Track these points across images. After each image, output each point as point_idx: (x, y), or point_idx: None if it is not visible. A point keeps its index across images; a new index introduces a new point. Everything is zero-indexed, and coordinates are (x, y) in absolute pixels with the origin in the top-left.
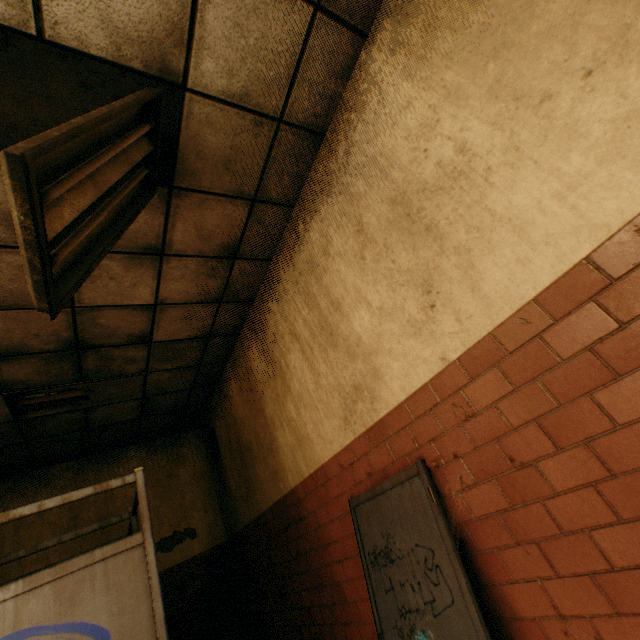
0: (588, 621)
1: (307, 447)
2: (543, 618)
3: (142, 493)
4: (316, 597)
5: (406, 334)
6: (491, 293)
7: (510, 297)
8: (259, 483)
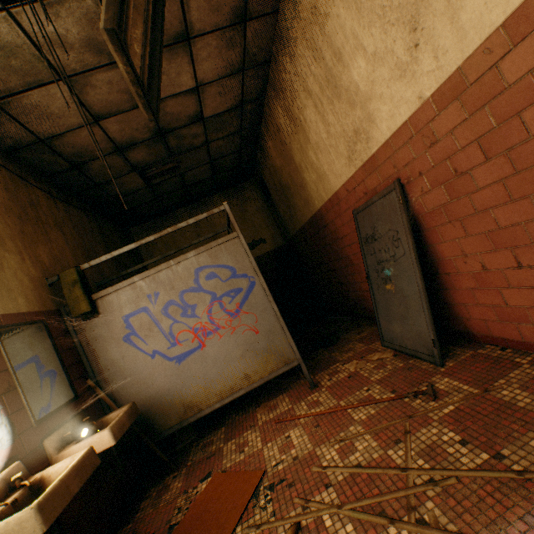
0: (478, 256)
1: (325, 182)
2: (455, 258)
3: (230, 215)
4: (337, 265)
5: (393, 78)
6: (466, 24)
7: (481, 26)
8: (297, 209)
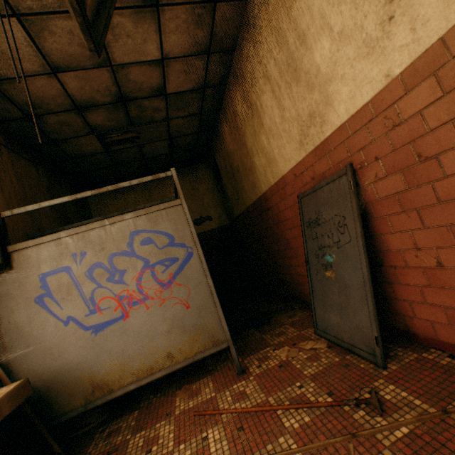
0: (434, 250)
1: (273, 166)
2: (405, 250)
3: (176, 181)
4: (275, 247)
5: (359, 57)
6: None
7: None
8: (244, 192)
